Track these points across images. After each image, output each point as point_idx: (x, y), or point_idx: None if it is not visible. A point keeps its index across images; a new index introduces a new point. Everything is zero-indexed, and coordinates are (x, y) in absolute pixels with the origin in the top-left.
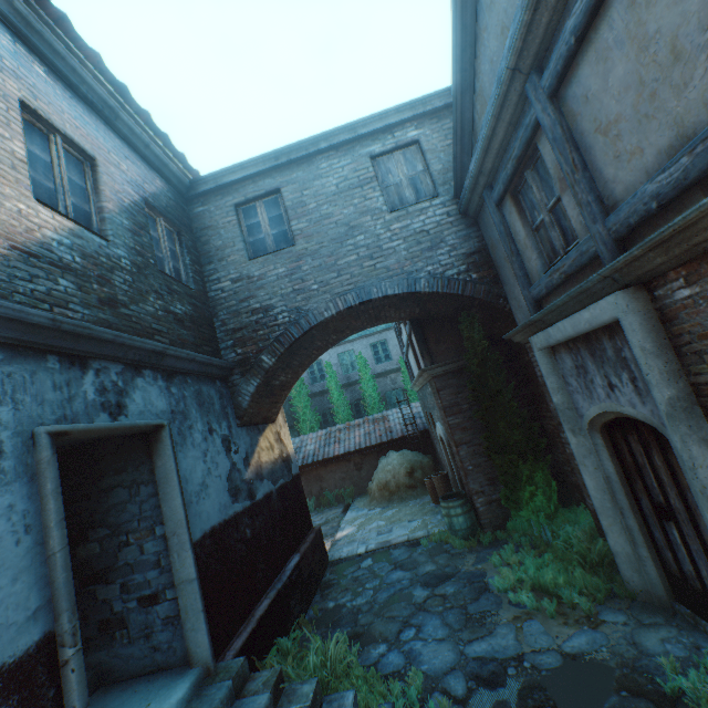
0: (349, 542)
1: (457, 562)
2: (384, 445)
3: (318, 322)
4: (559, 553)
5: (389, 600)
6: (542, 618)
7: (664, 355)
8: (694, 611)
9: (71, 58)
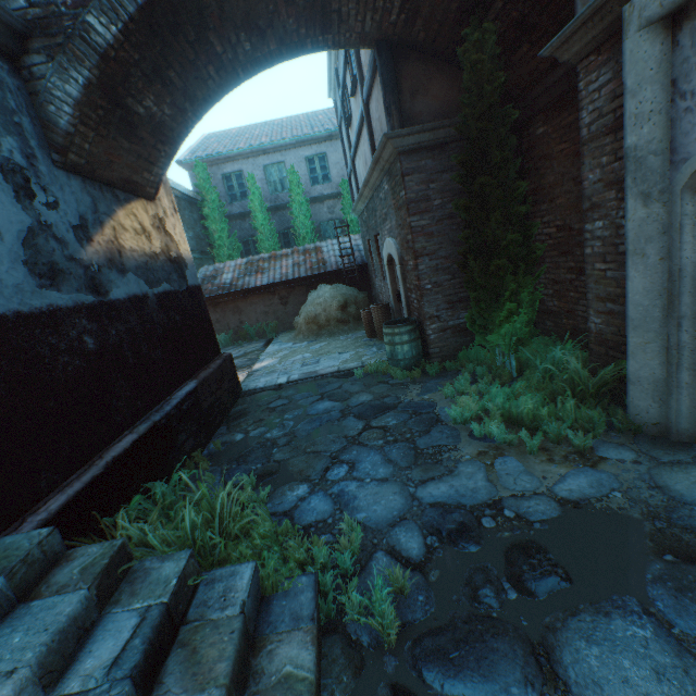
0: (268, 373)
1: (398, 393)
2: (315, 278)
3: None
4: (532, 383)
5: (314, 432)
6: (518, 455)
7: None
8: None
9: None
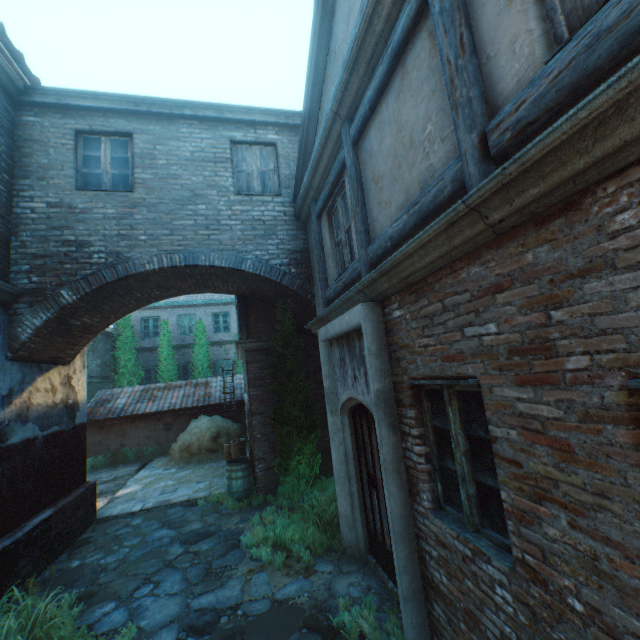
0: (127, 500)
1: (223, 521)
2: (200, 409)
3: (137, 272)
4: (306, 514)
5: (142, 557)
6: (271, 571)
7: (382, 357)
8: (377, 560)
9: None
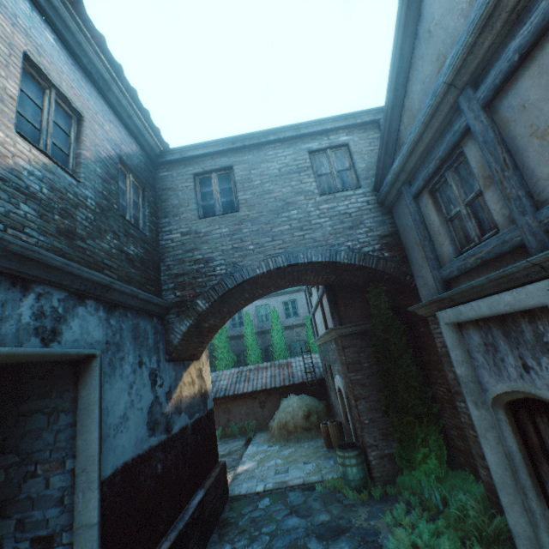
0: (248, 478)
1: (350, 514)
2: (286, 387)
3: (250, 277)
4: (451, 520)
5: None
6: None
7: None
8: None
9: (79, 34)
